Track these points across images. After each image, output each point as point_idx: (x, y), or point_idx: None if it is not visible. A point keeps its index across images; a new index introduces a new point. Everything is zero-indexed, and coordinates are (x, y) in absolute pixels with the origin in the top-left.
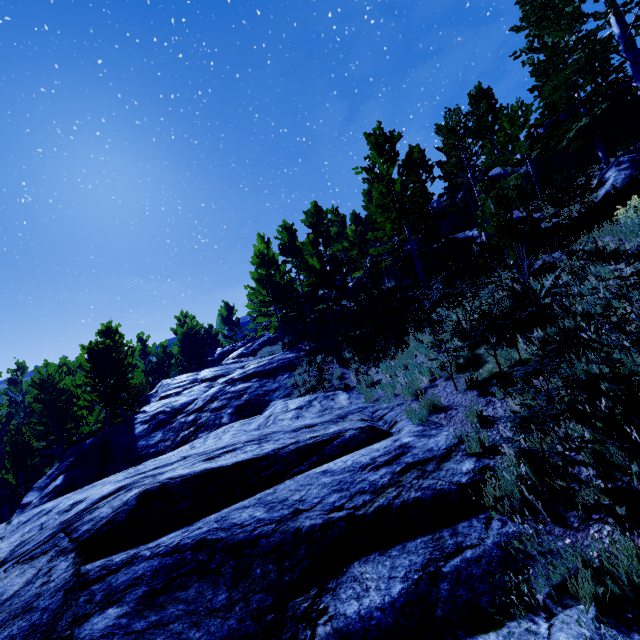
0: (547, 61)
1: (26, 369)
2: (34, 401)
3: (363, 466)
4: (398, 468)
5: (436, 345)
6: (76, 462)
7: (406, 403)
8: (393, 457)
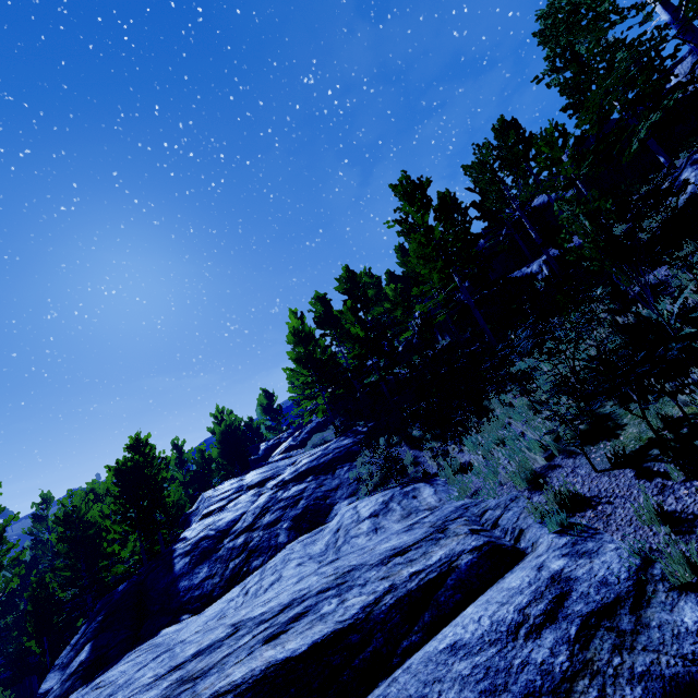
0: (575, 77)
1: (52, 500)
2: (58, 541)
3: (511, 629)
4: (571, 629)
5: (534, 408)
6: (105, 622)
7: (522, 496)
8: (552, 604)
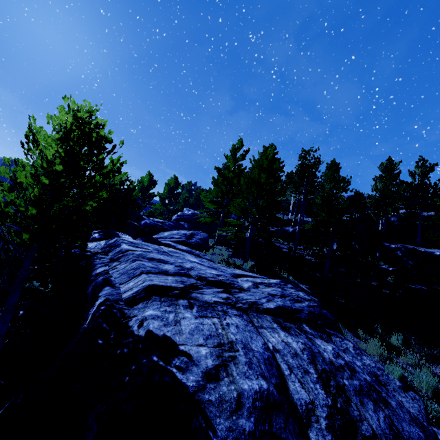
0: None
1: None
2: None
3: None
4: None
5: None
6: None
7: None
8: None
